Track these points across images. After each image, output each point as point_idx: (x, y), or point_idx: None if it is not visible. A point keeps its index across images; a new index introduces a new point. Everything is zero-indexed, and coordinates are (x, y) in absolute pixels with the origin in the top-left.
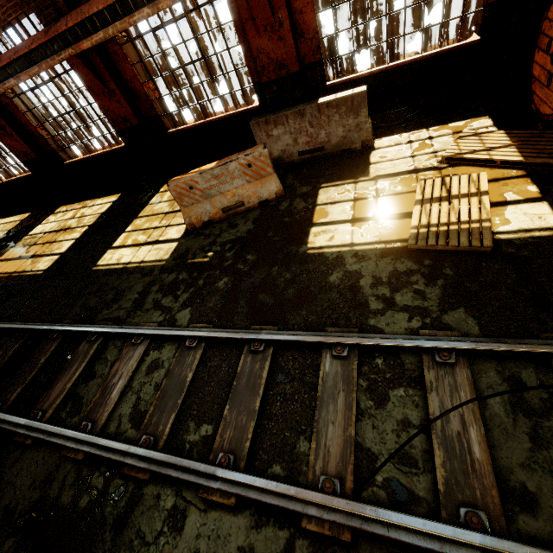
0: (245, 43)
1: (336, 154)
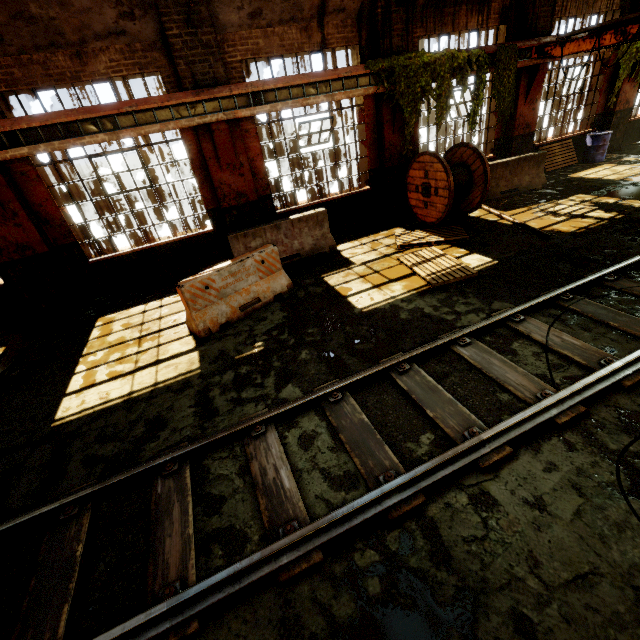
0: (201, 177)
1: (311, 258)
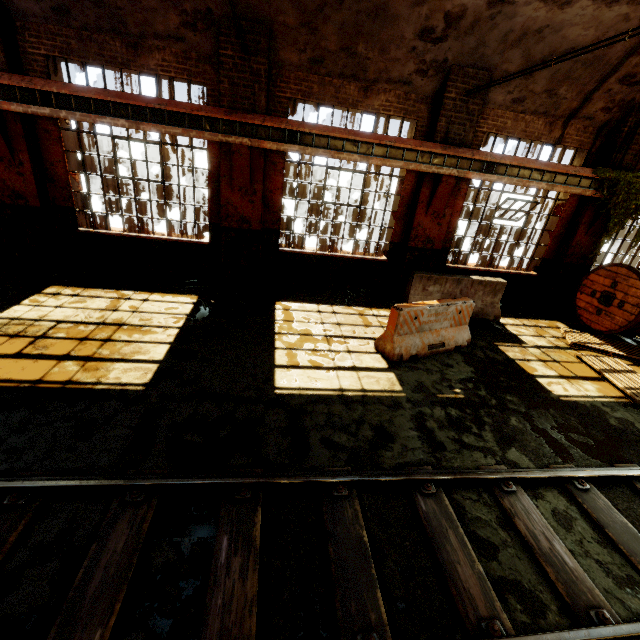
0: (402, 213)
1: (474, 320)
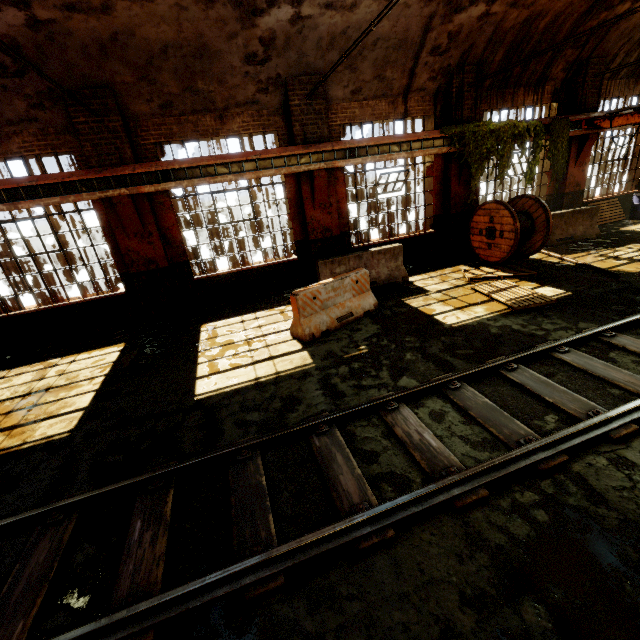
0: (295, 213)
1: (385, 286)
